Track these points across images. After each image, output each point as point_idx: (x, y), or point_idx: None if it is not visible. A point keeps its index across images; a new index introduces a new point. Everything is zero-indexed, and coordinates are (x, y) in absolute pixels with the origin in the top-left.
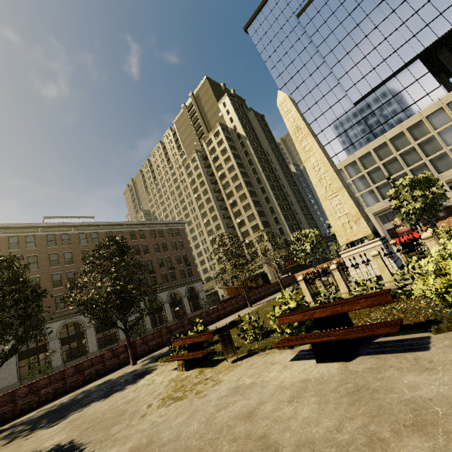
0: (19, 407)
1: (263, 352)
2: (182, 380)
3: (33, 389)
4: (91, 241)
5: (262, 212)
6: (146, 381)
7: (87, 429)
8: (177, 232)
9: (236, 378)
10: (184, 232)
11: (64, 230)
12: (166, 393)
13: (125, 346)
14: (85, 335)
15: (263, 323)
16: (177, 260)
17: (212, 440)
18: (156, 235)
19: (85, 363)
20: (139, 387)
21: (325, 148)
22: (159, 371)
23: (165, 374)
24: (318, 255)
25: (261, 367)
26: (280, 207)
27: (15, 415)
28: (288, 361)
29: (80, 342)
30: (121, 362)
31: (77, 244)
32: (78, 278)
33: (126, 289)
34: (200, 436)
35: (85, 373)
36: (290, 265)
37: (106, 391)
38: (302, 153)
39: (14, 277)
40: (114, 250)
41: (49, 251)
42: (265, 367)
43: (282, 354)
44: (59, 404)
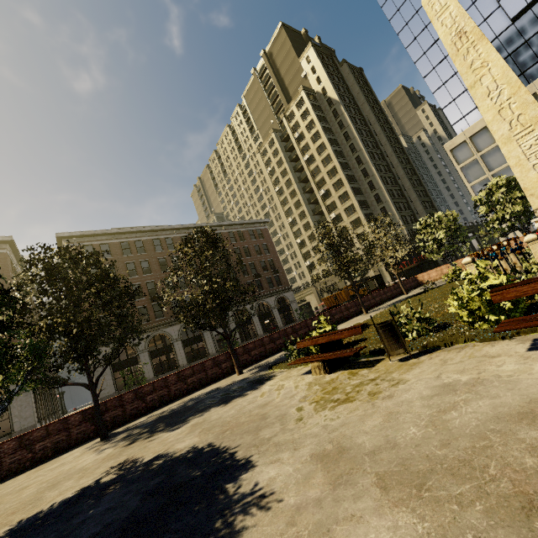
0: (128, 412)
1: (450, 347)
2: (329, 383)
3: (139, 395)
4: (166, 247)
5: (364, 202)
6: (271, 387)
7: (223, 433)
8: (260, 234)
9: (432, 375)
10: (268, 233)
11: (137, 236)
12: (315, 396)
13: (225, 355)
14: (173, 348)
15: (428, 315)
16: (262, 267)
17: (477, 449)
18: (236, 238)
19: (187, 371)
20: (265, 392)
21: (459, 100)
22: (282, 377)
23: (294, 379)
24: (457, 245)
25: (470, 362)
26: (389, 194)
27: (126, 420)
28: (524, 351)
29: (168, 357)
30: (223, 372)
31: (152, 252)
32: (167, 278)
33: (222, 289)
34: (443, 444)
35: (187, 381)
36: (404, 267)
37: (222, 398)
38: (467, 74)
39: (102, 276)
40: (203, 244)
41: (126, 260)
42: (478, 361)
43: (496, 346)
44: (169, 410)
